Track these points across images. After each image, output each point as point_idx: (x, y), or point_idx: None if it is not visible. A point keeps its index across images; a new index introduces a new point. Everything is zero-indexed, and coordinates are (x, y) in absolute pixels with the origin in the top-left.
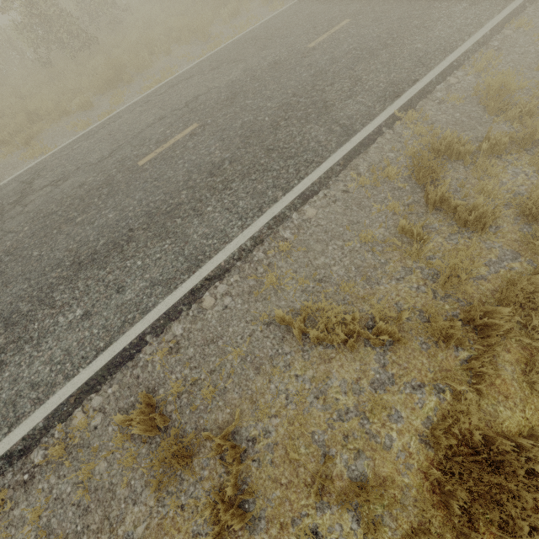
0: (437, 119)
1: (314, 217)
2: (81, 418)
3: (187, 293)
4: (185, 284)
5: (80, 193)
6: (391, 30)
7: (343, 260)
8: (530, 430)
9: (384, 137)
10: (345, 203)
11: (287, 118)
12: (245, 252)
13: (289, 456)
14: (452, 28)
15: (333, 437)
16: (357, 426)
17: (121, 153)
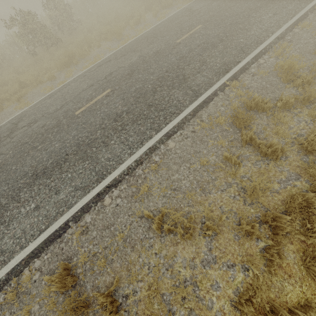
0: (251, 85)
1: (173, 148)
2: (26, 275)
3: (95, 195)
4: (94, 189)
5: (42, 131)
6: (225, 31)
7: (189, 176)
8: (305, 301)
9: (218, 97)
10: (193, 139)
11: (161, 85)
12: (131, 169)
13: (147, 309)
14: (262, 29)
15: (176, 298)
16: (191, 291)
17: (67, 107)
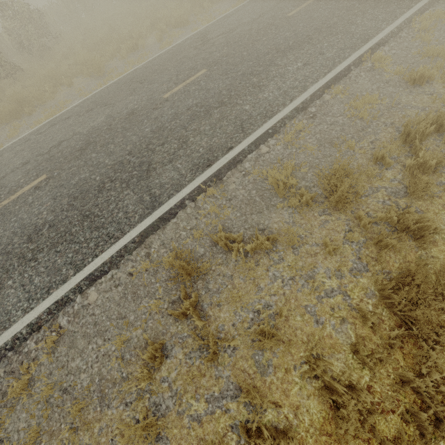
0: (236, 194)
1: (93, 303)
2: None
3: None
4: None
5: None
6: (231, 87)
7: (93, 366)
8: None
9: (185, 211)
10: (125, 289)
11: (114, 179)
12: (19, 340)
13: None
14: (280, 90)
15: None
16: None
17: None
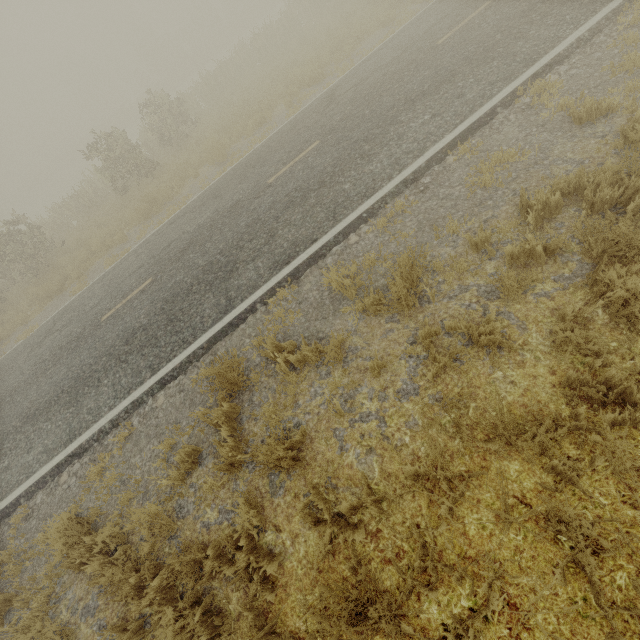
0: (308, 296)
1: (160, 407)
2: None
3: (54, 466)
4: (57, 457)
5: (64, 343)
6: (338, 161)
7: (146, 464)
8: None
9: (255, 316)
10: (186, 395)
11: (201, 282)
12: (103, 433)
13: None
14: (392, 157)
15: None
16: None
17: (102, 304)
